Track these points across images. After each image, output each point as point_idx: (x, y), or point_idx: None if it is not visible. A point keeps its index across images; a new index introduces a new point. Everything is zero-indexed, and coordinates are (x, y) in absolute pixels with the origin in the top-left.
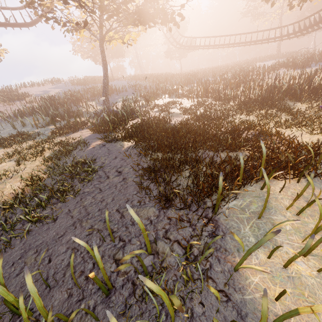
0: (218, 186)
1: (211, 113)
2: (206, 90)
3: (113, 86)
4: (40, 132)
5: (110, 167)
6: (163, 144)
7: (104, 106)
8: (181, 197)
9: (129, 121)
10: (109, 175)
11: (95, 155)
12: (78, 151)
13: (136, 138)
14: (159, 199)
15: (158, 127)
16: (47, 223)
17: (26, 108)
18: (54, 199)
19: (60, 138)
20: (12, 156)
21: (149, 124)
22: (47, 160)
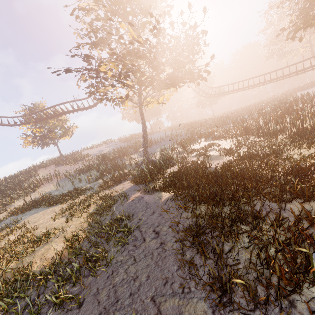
0: (308, 269)
1: (258, 151)
2: (245, 128)
3: (152, 138)
4: (91, 186)
5: (147, 226)
6: (205, 194)
7: (144, 157)
8: (246, 287)
9: (166, 169)
10: (146, 237)
11: (133, 209)
12: (118, 205)
13: (174, 188)
14: (210, 285)
15: (197, 173)
16: (71, 309)
17: (84, 166)
18: (86, 270)
19: (105, 191)
20: (65, 212)
21: (187, 170)
22: (89, 217)
